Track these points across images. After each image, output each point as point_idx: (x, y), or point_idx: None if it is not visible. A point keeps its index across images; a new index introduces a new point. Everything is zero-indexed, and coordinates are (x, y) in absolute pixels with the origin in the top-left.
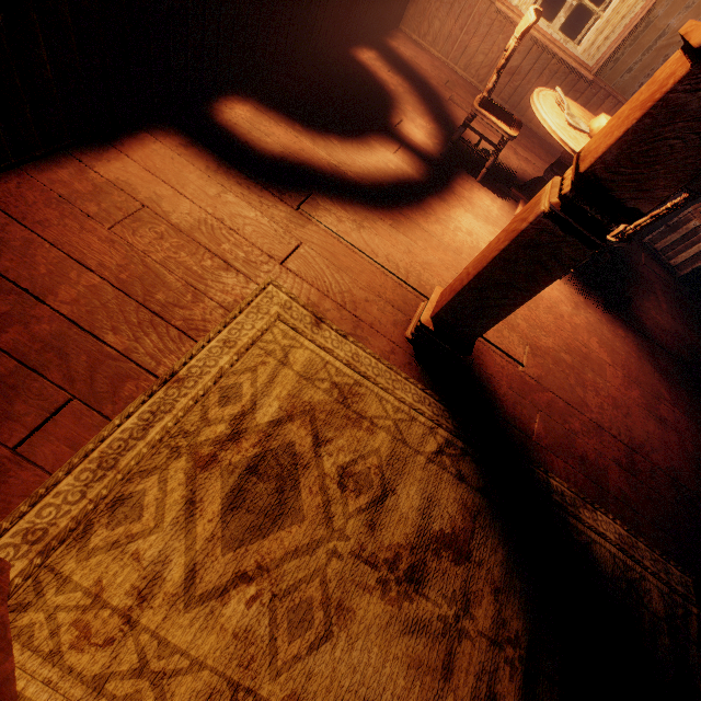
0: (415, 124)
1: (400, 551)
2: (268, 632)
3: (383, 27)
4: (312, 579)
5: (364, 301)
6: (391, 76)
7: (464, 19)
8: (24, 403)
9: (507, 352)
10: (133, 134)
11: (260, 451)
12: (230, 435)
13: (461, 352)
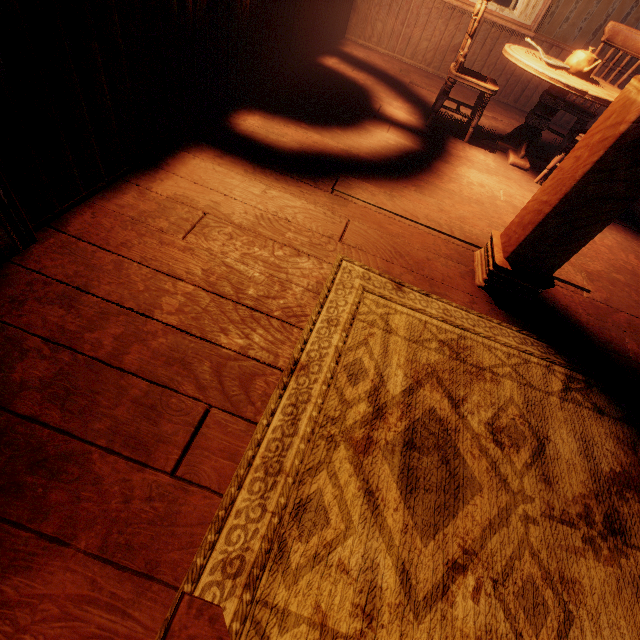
0: (394, 106)
1: (586, 502)
2: (509, 628)
3: (335, 38)
4: (521, 554)
5: (426, 261)
6: (357, 73)
7: (404, 14)
8: (169, 422)
9: (570, 281)
10: (173, 154)
11: (407, 424)
12: (373, 413)
13: (544, 285)
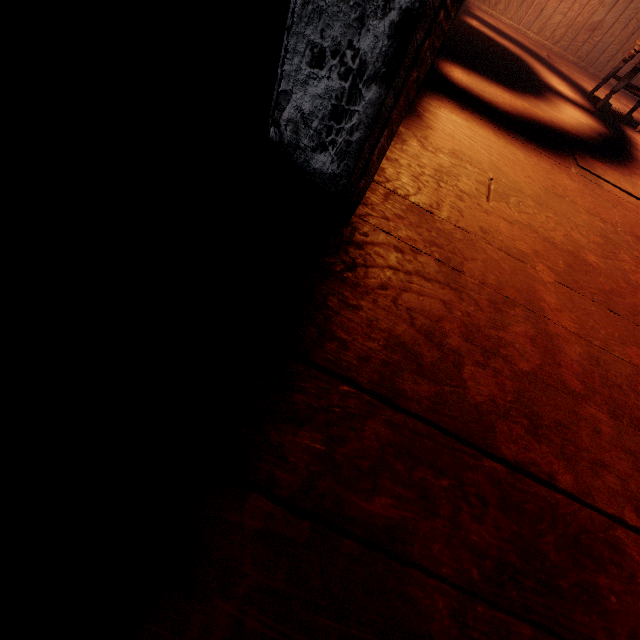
0: (555, 81)
1: None
2: None
3: None
4: None
5: None
6: (502, 40)
7: None
8: None
9: None
10: (419, 99)
11: None
12: None
13: None
